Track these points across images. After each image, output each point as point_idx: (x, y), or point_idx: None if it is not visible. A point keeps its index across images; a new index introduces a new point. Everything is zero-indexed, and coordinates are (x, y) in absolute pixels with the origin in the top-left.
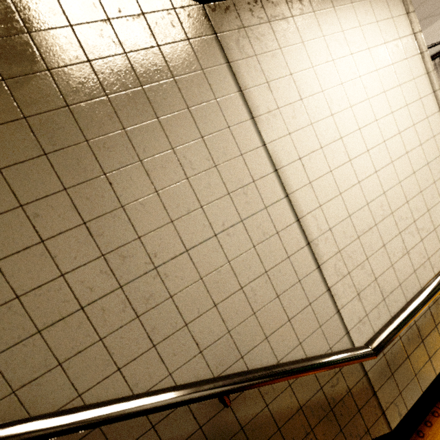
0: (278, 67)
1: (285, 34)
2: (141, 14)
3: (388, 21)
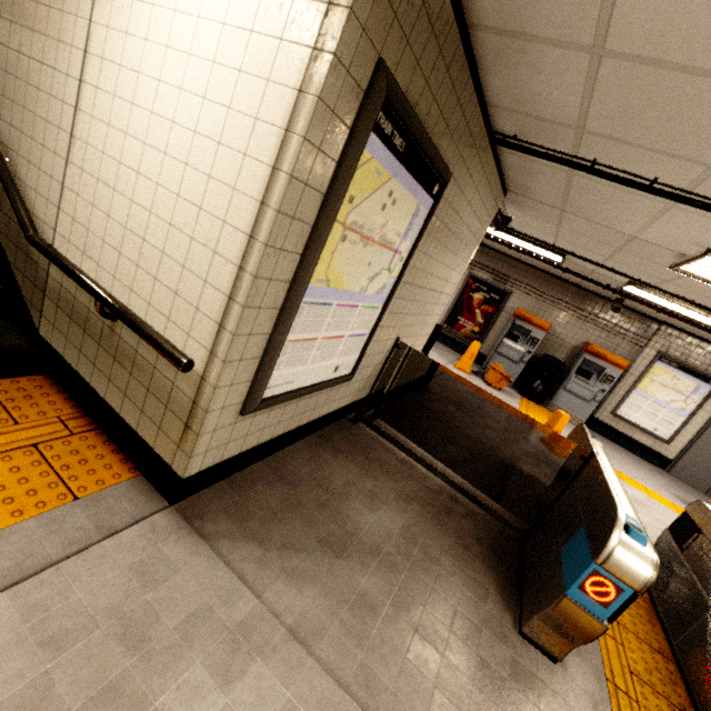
0: None
1: None
2: None
3: None
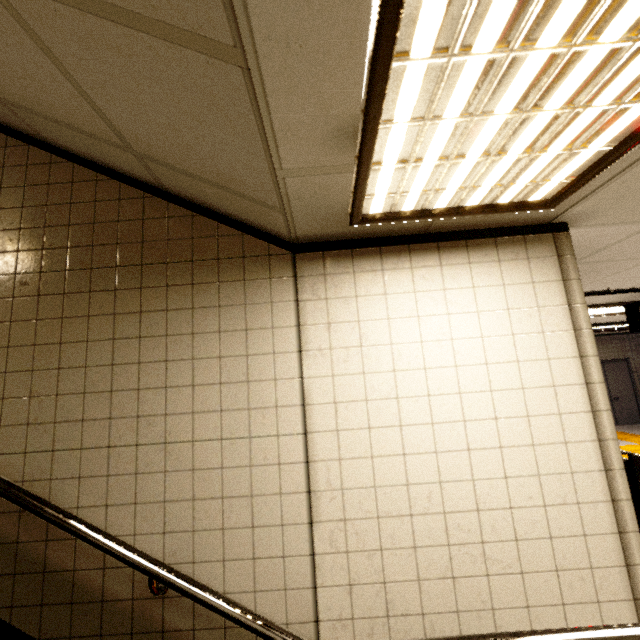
0: (347, 312)
1: (367, 285)
2: (242, 257)
3: (525, 286)
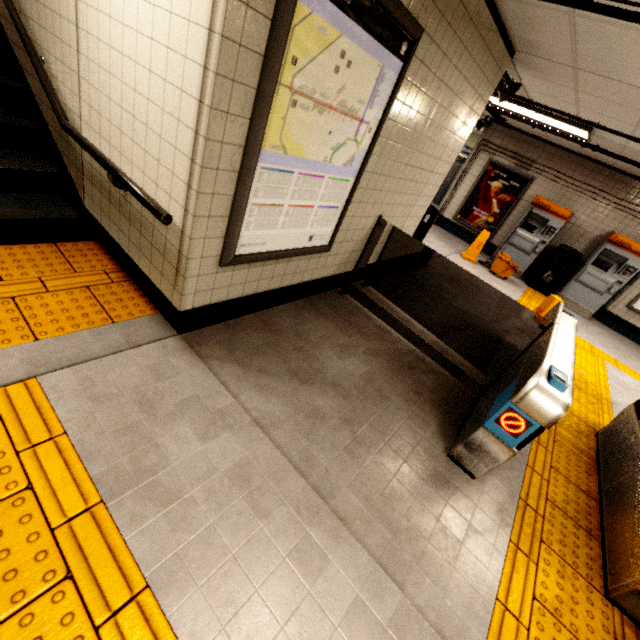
0: None
1: None
2: None
3: None
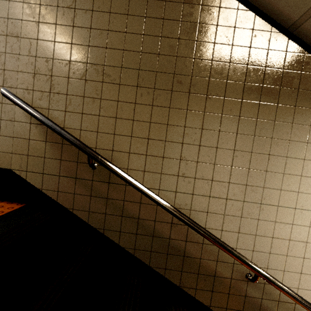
0: None
1: None
2: None
3: None
